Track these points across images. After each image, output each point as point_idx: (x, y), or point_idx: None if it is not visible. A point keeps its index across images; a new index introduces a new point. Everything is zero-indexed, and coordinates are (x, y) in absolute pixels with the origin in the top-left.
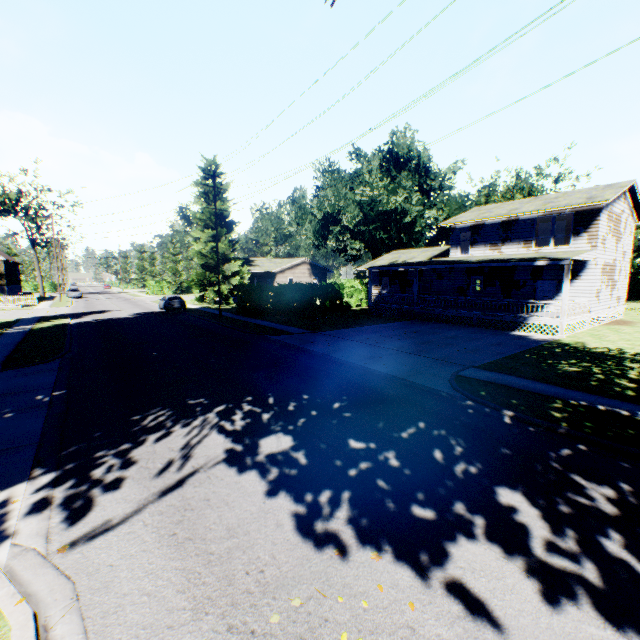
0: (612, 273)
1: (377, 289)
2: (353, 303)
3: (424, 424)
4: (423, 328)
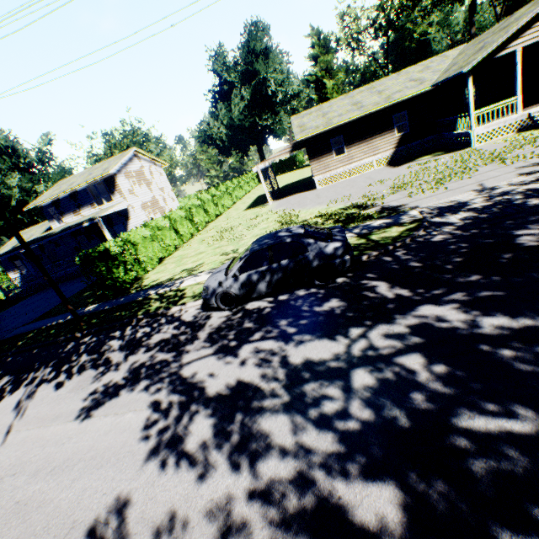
0: (157, 204)
1: (18, 272)
2: (0, 294)
3: None
4: (39, 297)
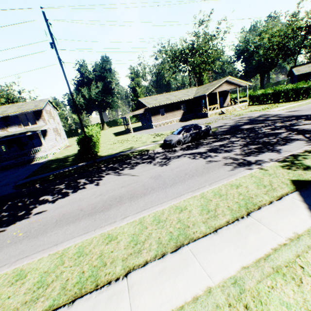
0: (58, 131)
1: None
2: None
3: (11, 202)
4: None
